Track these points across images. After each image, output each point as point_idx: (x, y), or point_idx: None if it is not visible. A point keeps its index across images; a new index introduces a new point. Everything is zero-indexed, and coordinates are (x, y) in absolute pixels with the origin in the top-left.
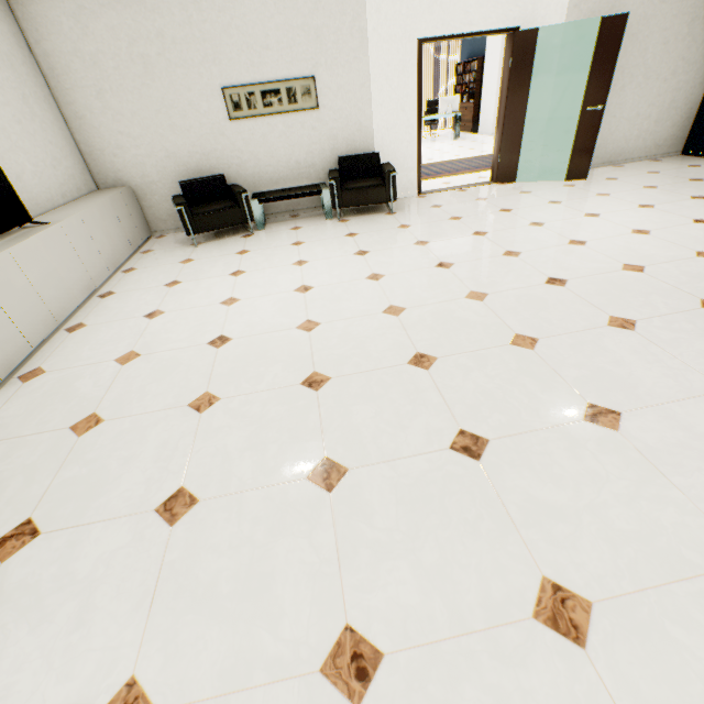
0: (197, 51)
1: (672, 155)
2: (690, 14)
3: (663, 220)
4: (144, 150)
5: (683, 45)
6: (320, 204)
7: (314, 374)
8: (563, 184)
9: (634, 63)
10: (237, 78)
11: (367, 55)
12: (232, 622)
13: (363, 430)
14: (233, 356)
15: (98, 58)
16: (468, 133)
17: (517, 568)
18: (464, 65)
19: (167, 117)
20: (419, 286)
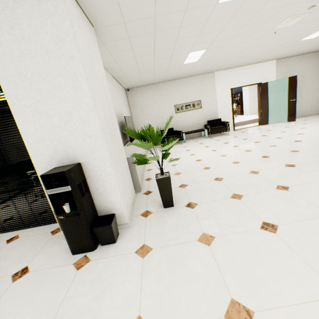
0: (169, 97)
1: None
2: (317, 73)
3: None
4: (150, 122)
5: (318, 81)
6: (201, 135)
7: (234, 161)
8: (287, 123)
9: (302, 87)
10: (178, 102)
11: (216, 93)
12: (249, 187)
13: (257, 167)
14: (206, 162)
15: (143, 101)
16: (239, 115)
17: (314, 176)
18: (234, 95)
19: (158, 114)
20: (252, 146)
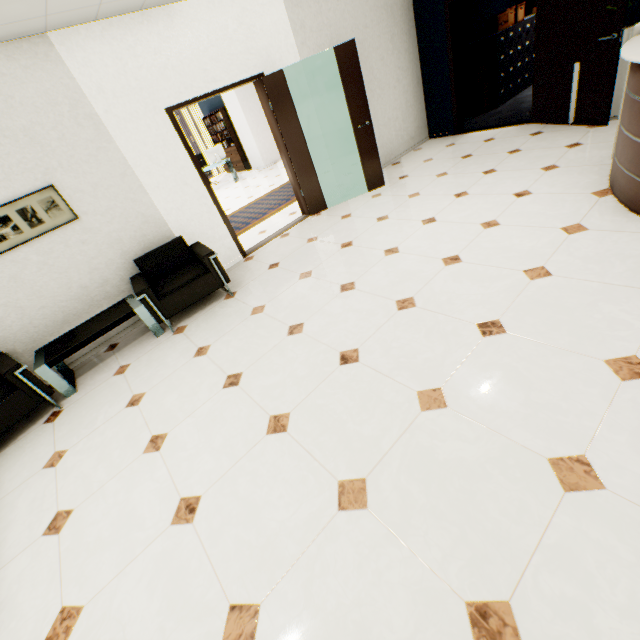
0: None
1: (424, 141)
2: (388, 33)
3: (492, 204)
4: None
5: (394, 58)
6: (138, 316)
7: None
8: (370, 195)
9: (368, 80)
10: None
11: (113, 141)
12: None
13: None
14: None
15: None
16: (243, 172)
17: None
18: (210, 118)
19: None
20: (348, 415)
